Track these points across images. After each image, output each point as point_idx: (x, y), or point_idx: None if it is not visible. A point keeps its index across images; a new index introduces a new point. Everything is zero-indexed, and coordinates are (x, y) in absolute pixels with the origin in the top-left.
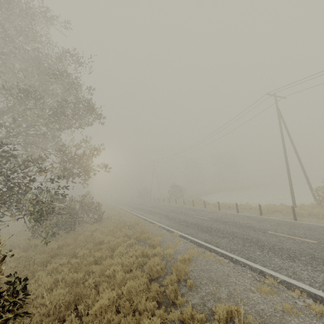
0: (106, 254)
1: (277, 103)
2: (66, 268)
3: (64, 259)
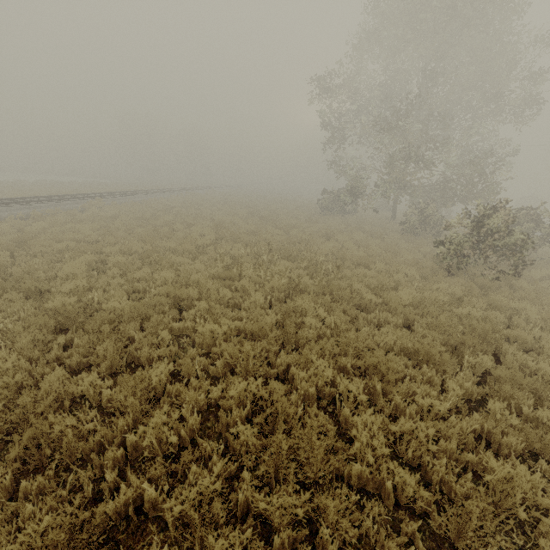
0: None
1: None
2: None
3: None
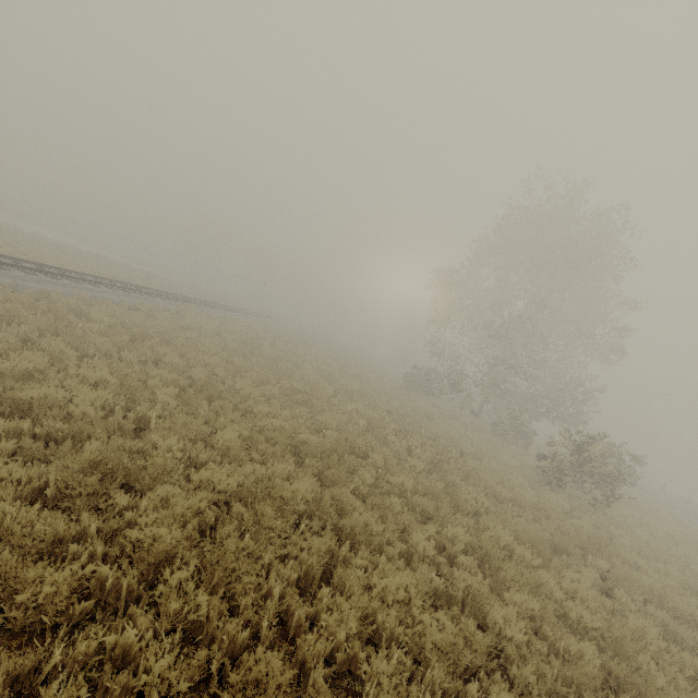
0: None
1: None
2: None
3: None
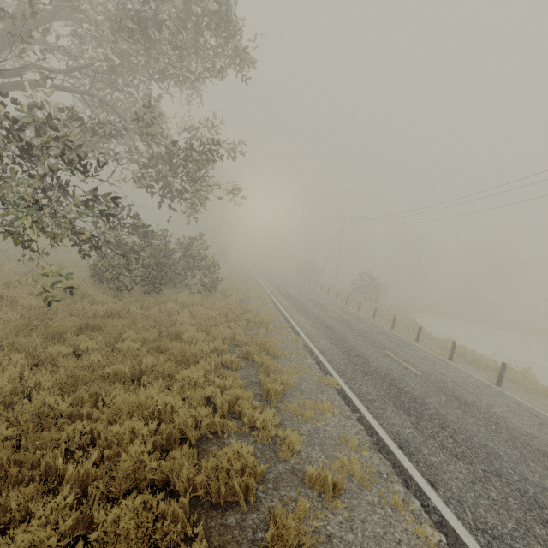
0: (164, 367)
1: None
2: (62, 369)
3: (89, 343)
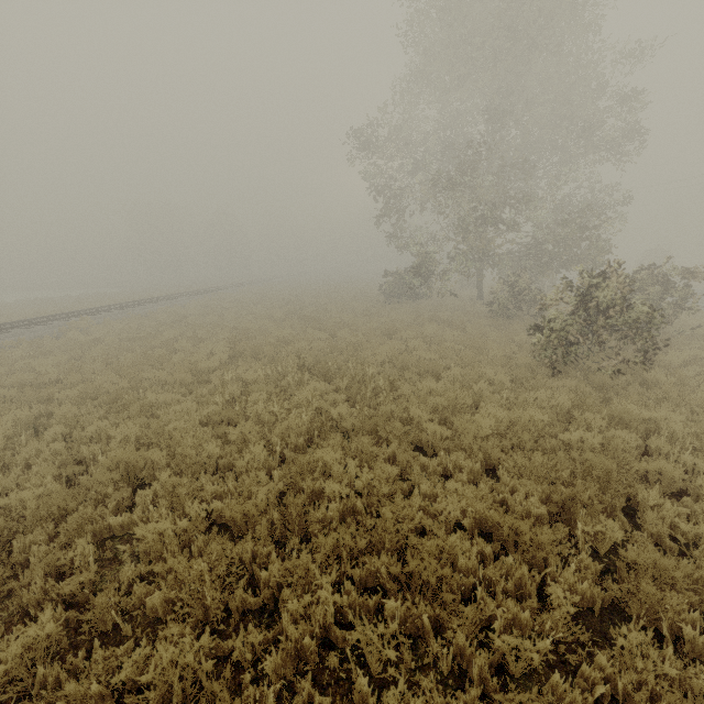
0: None
1: None
2: None
3: None
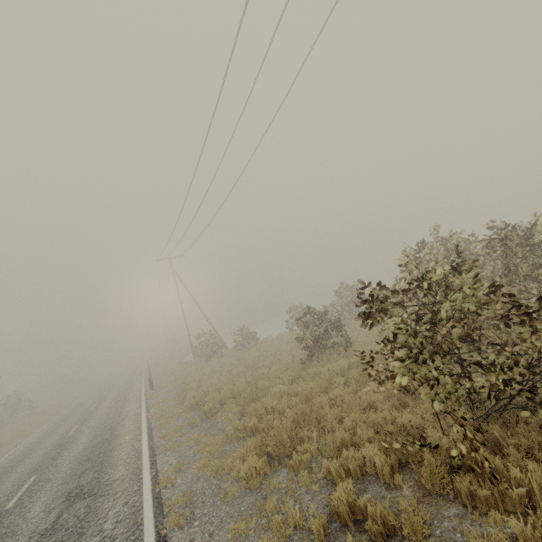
0: None
1: (171, 265)
2: None
3: None
